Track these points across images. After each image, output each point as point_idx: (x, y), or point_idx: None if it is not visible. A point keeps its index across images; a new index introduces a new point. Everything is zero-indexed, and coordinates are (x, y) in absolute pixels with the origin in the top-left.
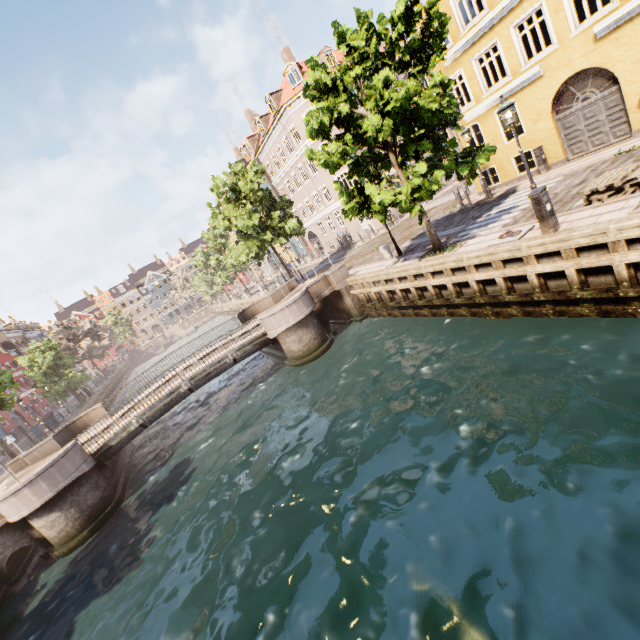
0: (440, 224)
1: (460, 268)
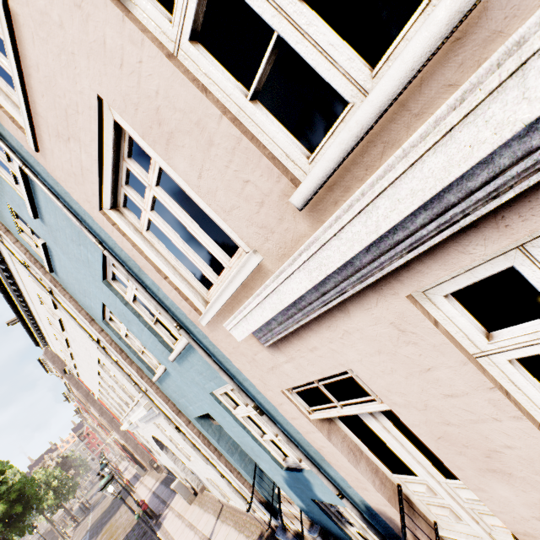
0: None
1: None
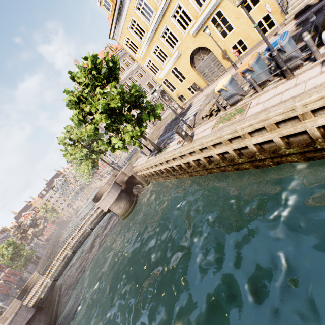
0: (168, 127)
1: (168, 160)
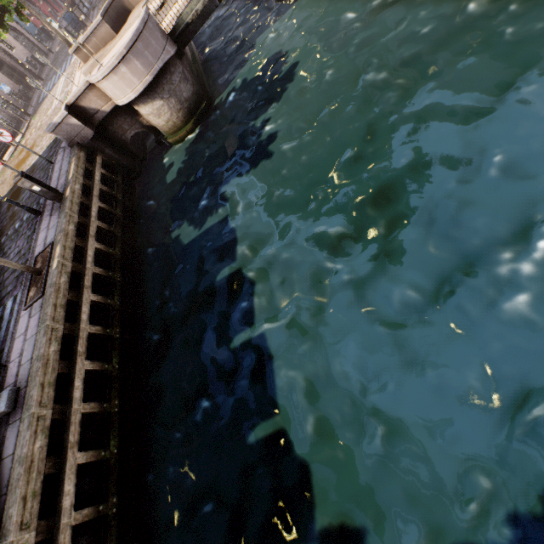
0: None
1: None
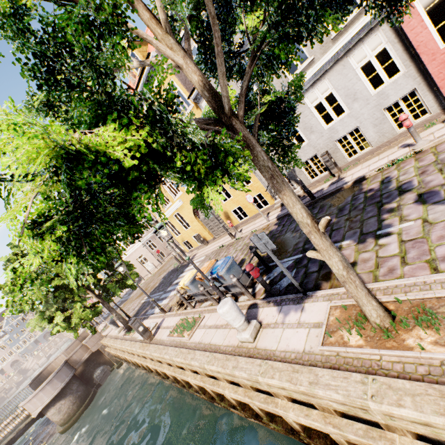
0: (164, 280)
1: None
